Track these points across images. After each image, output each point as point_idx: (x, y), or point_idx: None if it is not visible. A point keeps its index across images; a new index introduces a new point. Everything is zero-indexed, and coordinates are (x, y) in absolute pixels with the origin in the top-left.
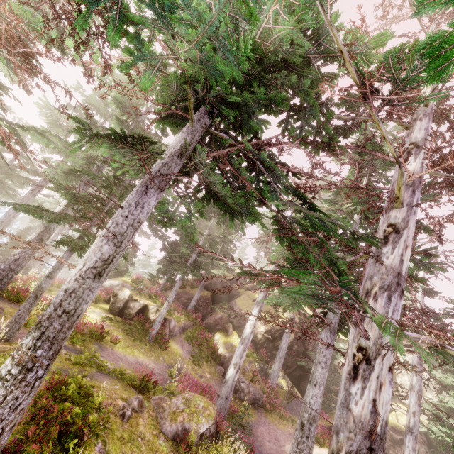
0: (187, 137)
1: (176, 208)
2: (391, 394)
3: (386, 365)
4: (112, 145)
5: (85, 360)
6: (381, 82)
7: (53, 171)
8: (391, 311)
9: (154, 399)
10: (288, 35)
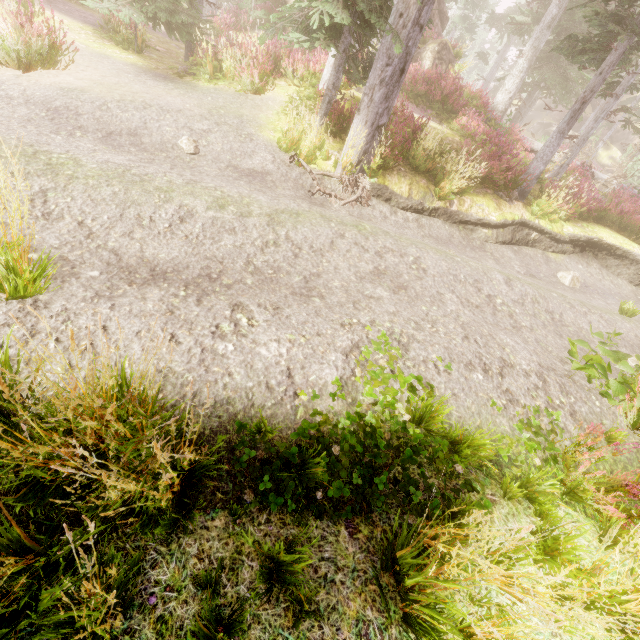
0: None
1: None
2: None
3: None
4: None
5: None
6: None
7: None
8: None
9: None
10: None
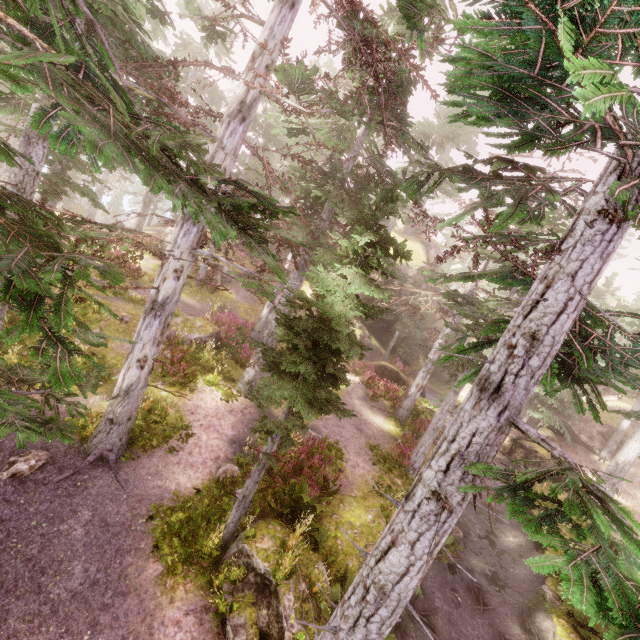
0: None
1: None
2: (174, 285)
3: (172, 268)
4: None
5: None
6: None
7: None
8: (182, 234)
9: None
10: None
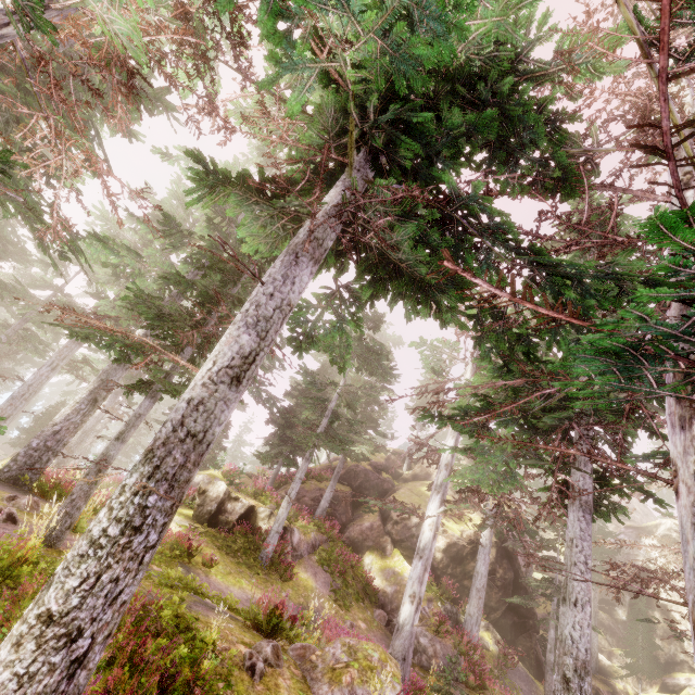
0: (345, 191)
1: (318, 315)
2: None
3: None
4: (242, 199)
5: (175, 580)
6: (677, 29)
7: (111, 303)
8: None
9: (293, 648)
10: (490, 32)
